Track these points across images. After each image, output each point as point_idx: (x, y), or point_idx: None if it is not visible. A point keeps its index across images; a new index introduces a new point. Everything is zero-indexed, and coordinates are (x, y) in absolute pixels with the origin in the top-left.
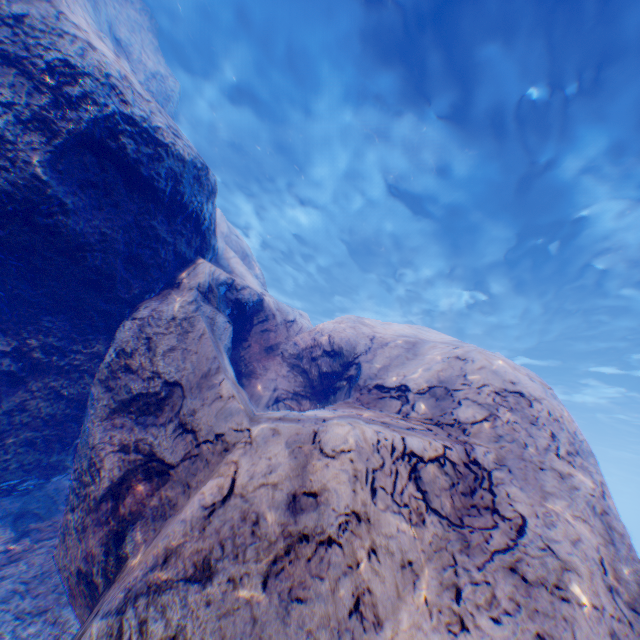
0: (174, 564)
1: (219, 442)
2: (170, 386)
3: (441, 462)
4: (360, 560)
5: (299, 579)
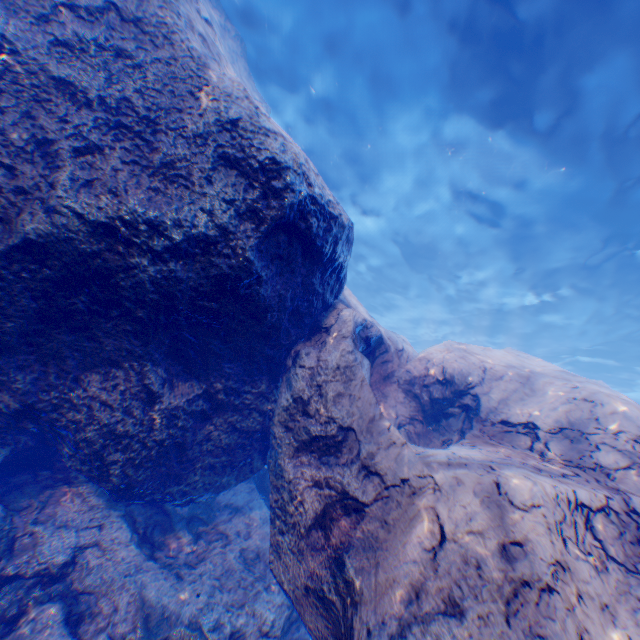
0: (424, 598)
1: (404, 485)
2: (342, 428)
3: (606, 512)
4: (572, 603)
5: (532, 618)
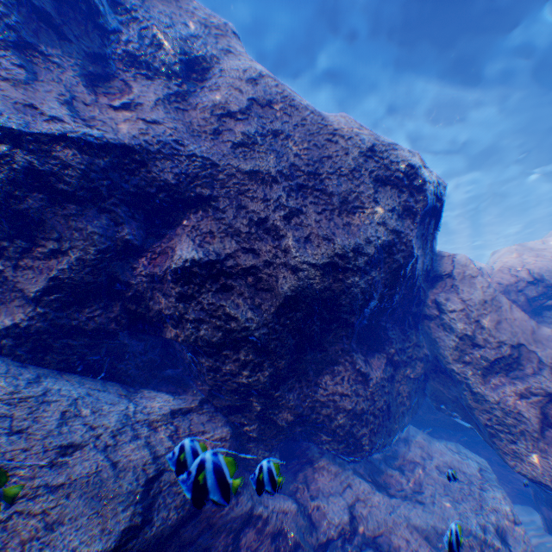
0: None
1: None
2: (514, 347)
3: None
4: None
5: None
